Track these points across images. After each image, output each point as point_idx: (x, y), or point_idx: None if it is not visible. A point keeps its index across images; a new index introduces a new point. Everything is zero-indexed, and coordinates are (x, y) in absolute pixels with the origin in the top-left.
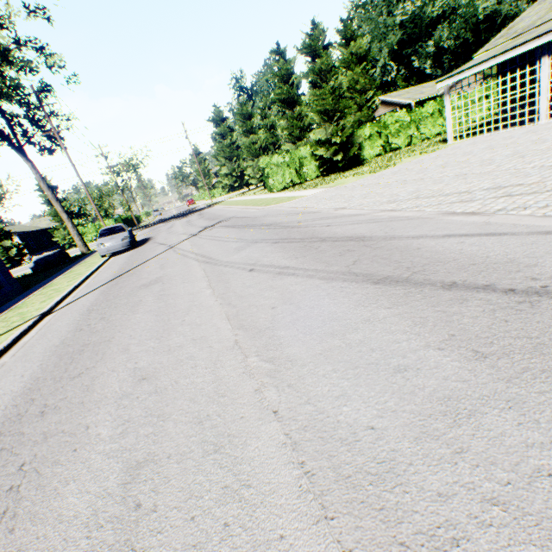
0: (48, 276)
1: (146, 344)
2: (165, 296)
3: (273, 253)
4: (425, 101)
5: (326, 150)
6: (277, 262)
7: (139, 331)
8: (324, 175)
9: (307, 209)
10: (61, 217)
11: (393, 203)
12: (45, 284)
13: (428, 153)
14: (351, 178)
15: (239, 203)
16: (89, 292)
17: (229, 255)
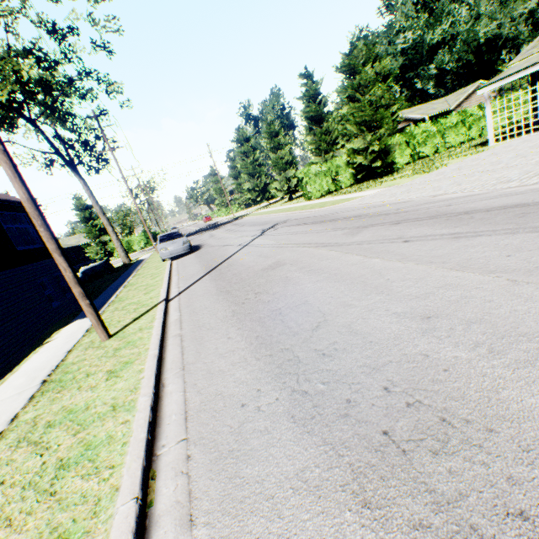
0: (107, 282)
1: (369, 298)
2: (316, 270)
3: (411, 229)
4: (436, 116)
5: (363, 158)
6: (433, 232)
7: (336, 293)
8: (357, 183)
9: (387, 201)
10: (94, 234)
11: (512, 182)
12: (119, 285)
13: (475, 154)
14: (400, 180)
15: (276, 211)
16: (194, 282)
17: (347, 238)
